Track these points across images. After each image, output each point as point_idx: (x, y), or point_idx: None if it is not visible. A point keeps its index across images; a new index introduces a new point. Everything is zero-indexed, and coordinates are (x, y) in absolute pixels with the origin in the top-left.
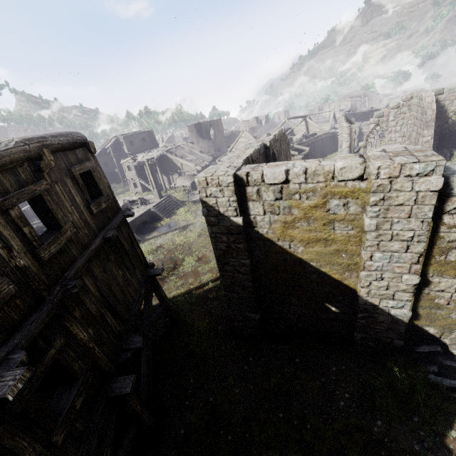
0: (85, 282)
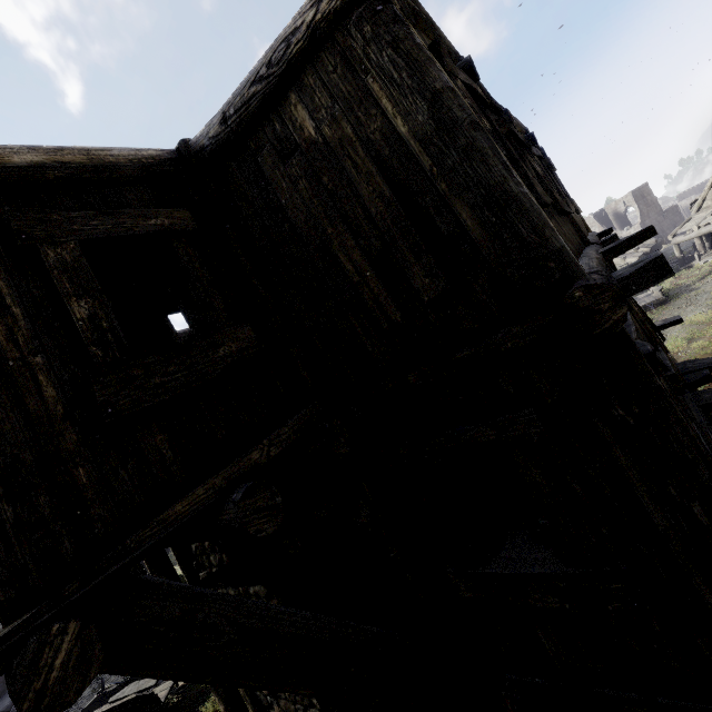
0: None
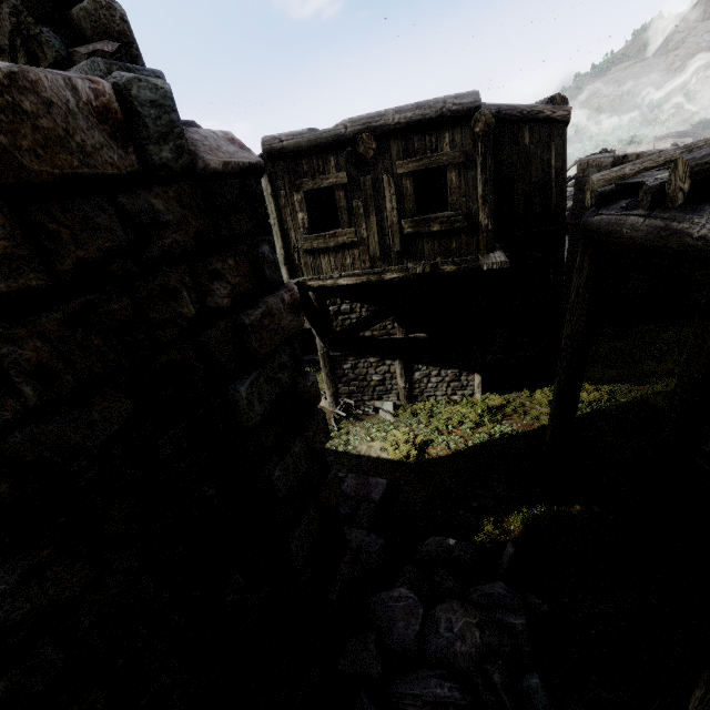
0: None
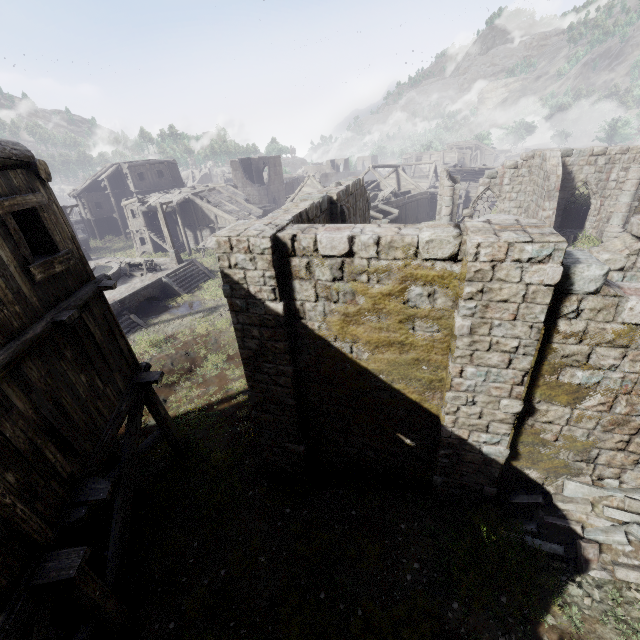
0: (5, 394)
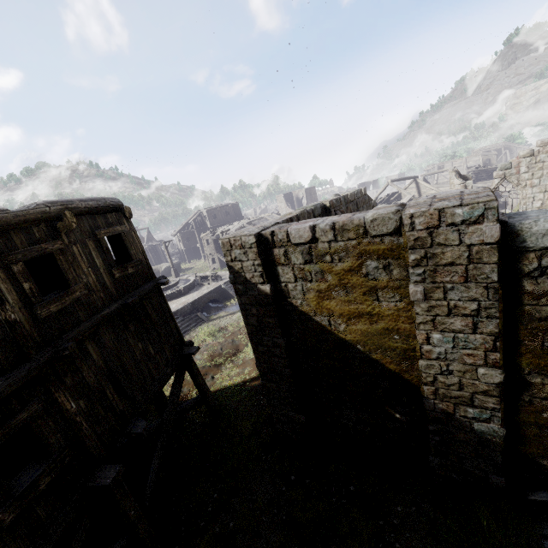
0: (87, 348)
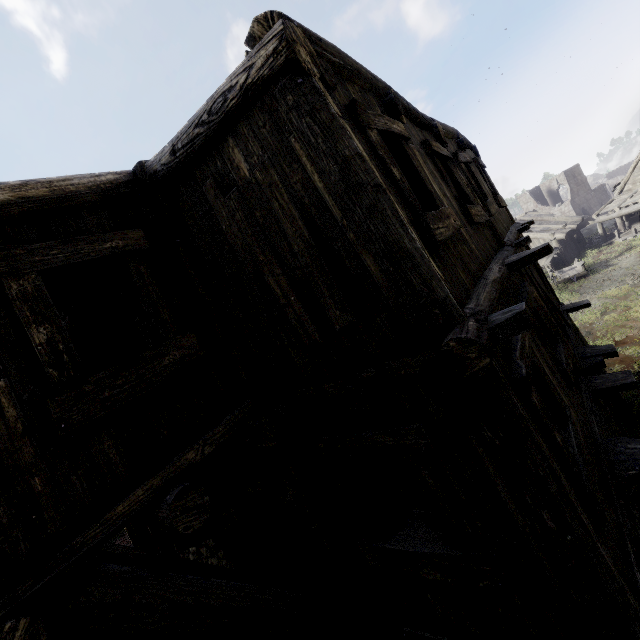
0: None
